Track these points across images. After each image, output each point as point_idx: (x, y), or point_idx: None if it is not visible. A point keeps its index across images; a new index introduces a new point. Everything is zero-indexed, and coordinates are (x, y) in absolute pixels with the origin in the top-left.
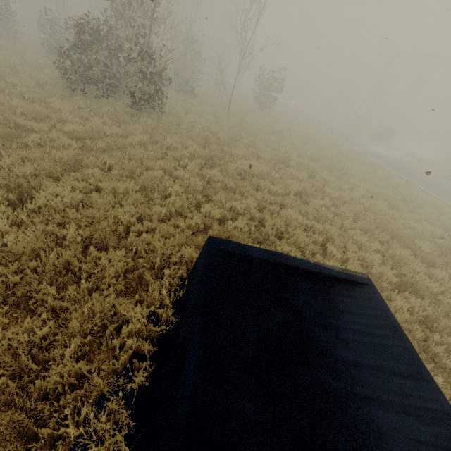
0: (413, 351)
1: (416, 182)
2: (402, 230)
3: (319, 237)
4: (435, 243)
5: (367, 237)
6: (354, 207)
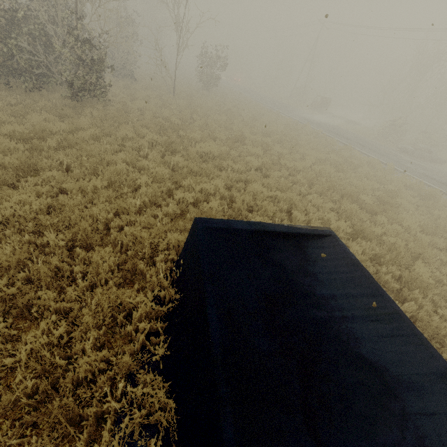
0: (371, 277)
1: (353, 145)
2: (348, 189)
3: (284, 205)
4: (375, 195)
5: (322, 199)
6: (307, 174)
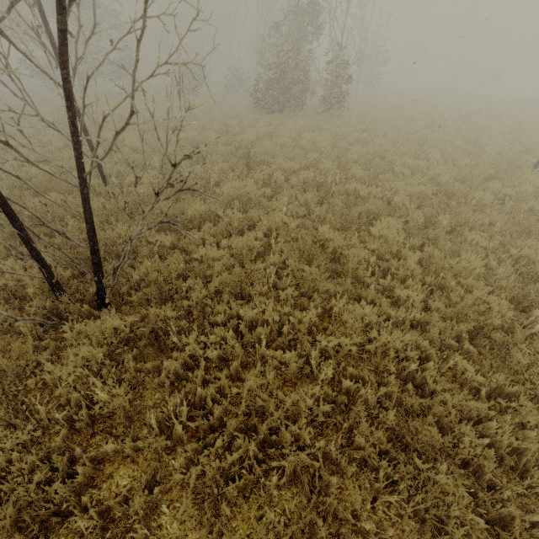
0: None
1: None
2: None
3: None
4: None
5: None
6: None
